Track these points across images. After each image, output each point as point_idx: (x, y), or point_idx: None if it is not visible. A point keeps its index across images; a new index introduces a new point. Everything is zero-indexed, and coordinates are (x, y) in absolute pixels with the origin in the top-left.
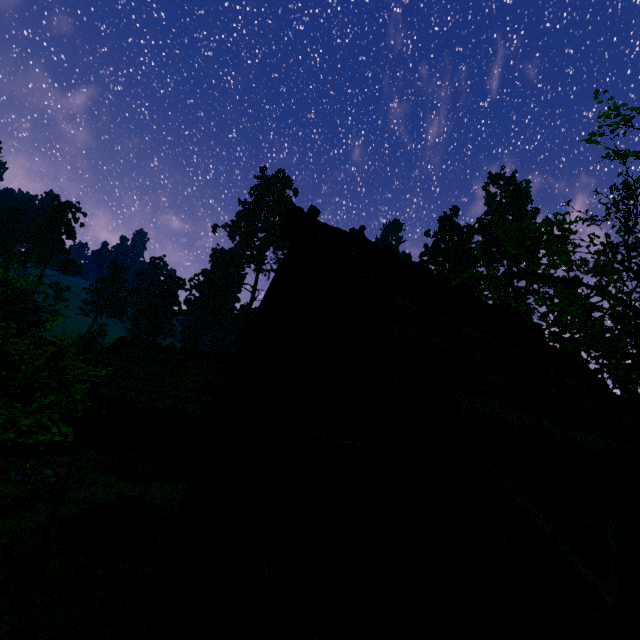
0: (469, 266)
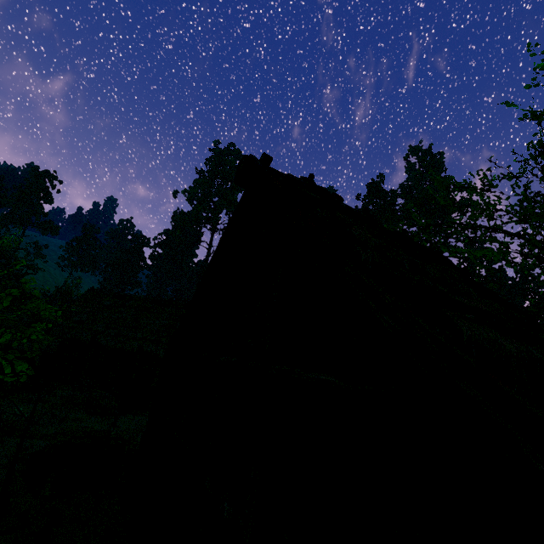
0: (394, 225)
